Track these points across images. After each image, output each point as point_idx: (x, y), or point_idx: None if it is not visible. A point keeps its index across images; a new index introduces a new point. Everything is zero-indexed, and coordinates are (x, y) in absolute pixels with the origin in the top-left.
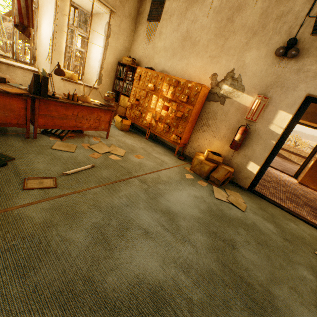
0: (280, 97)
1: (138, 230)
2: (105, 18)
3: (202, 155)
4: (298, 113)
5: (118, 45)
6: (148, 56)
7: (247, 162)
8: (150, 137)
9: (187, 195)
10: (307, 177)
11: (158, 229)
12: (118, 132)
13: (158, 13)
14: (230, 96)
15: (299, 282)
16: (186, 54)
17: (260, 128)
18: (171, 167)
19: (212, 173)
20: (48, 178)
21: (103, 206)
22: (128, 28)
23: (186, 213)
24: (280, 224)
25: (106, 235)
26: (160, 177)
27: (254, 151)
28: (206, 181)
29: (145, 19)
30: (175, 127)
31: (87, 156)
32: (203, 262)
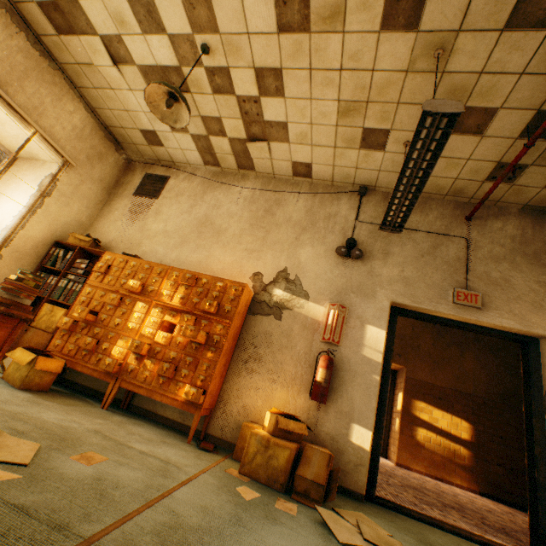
0: (360, 306)
1: None
2: (49, 168)
3: (259, 427)
4: (389, 329)
5: (65, 213)
6: (130, 240)
7: (348, 426)
8: (115, 404)
9: None
10: (402, 449)
11: None
12: (11, 393)
13: (156, 189)
14: (289, 305)
15: None
16: (206, 243)
17: (350, 354)
18: (194, 474)
19: (300, 468)
20: None
21: None
22: (93, 195)
23: None
24: None
25: None
26: (179, 515)
27: (353, 399)
28: (289, 497)
29: (130, 191)
30: (190, 365)
31: None
32: None
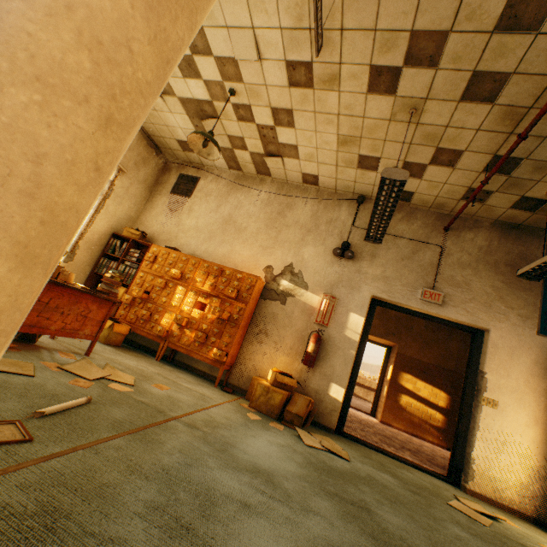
0: (347, 297)
1: (231, 504)
2: None
3: (264, 380)
4: (368, 316)
5: (119, 211)
6: (169, 233)
7: (328, 384)
8: (163, 358)
9: (269, 443)
10: (387, 410)
11: (259, 497)
12: (102, 346)
13: (188, 188)
14: (292, 293)
15: (459, 542)
16: (229, 239)
17: (335, 334)
18: (220, 402)
19: (288, 406)
20: (2, 422)
21: (149, 470)
22: (139, 194)
23: (284, 470)
24: (396, 473)
25: (183, 520)
26: (214, 417)
27: (333, 366)
28: (280, 422)
29: (168, 190)
30: (217, 335)
31: (66, 383)
32: (349, 538)
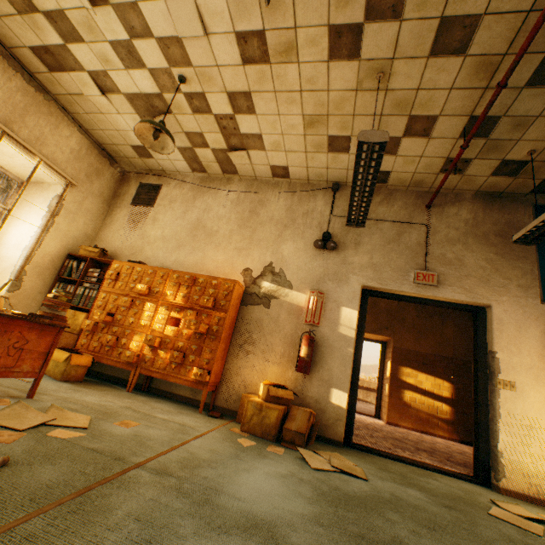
0: (336, 291)
1: None
2: (55, 190)
3: (256, 396)
4: (361, 309)
5: (73, 228)
6: (133, 247)
7: (328, 390)
8: (137, 388)
9: (267, 476)
10: (392, 409)
11: None
12: (56, 384)
13: (150, 197)
14: (276, 295)
15: None
16: (200, 245)
17: (328, 332)
18: (204, 432)
19: (287, 423)
20: None
21: None
22: (95, 209)
23: (289, 513)
24: (421, 484)
25: None
26: (195, 453)
27: (331, 369)
28: (279, 444)
29: (128, 201)
30: (195, 352)
31: None
32: None
